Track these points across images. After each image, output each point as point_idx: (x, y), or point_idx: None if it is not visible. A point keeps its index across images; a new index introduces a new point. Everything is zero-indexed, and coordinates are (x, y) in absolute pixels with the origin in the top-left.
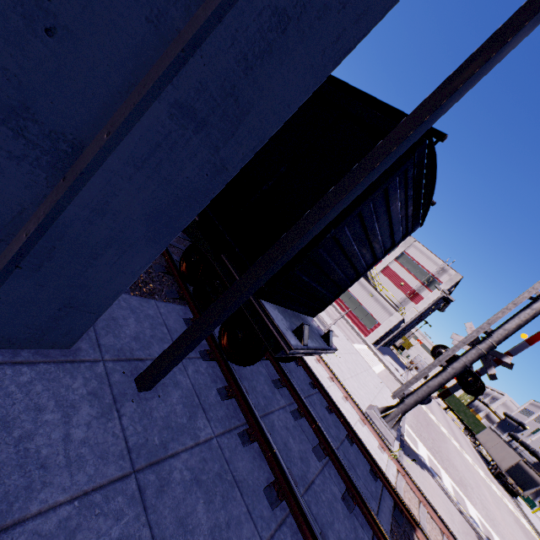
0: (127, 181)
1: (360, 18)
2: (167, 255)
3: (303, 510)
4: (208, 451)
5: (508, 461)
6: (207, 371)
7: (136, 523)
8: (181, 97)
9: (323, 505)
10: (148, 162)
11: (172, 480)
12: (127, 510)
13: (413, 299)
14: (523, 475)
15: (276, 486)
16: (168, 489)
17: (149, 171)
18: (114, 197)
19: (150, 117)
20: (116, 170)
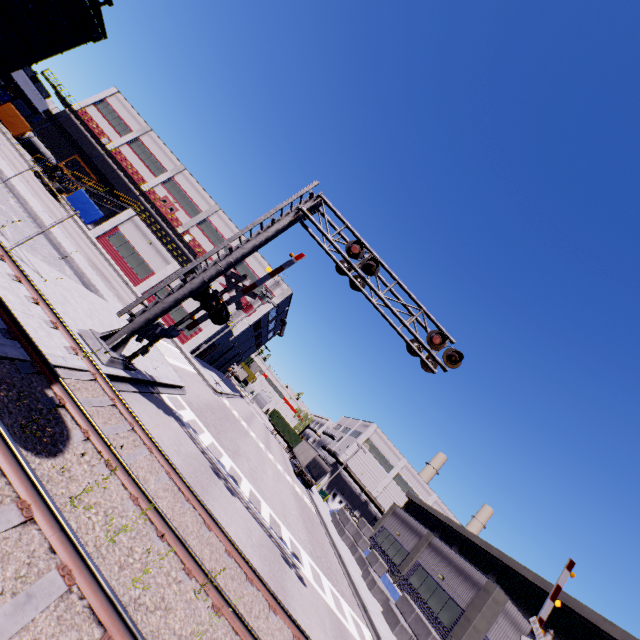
0: None
1: None
2: None
3: None
4: None
5: (309, 459)
6: None
7: None
8: None
9: None
10: None
11: None
12: None
13: (247, 311)
14: (320, 470)
15: None
16: None
17: None
18: None
19: None
20: None
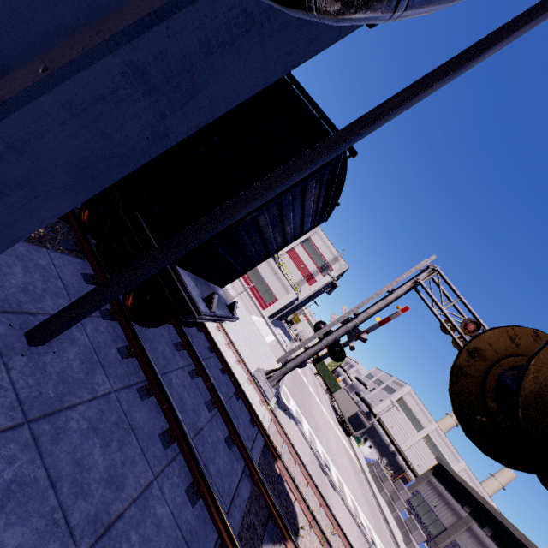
0: (59, 125)
1: (312, 42)
2: None
3: (192, 449)
4: (107, 404)
5: (350, 411)
6: (107, 330)
7: (30, 466)
8: (138, 59)
9: (208, 446)
10: (87, 111)
11: (69, 429)
12: (21, 455)
13: (309, 281)
14: (358, 421)
15: (170, 432)
16: (64, 437)
17: (86, 121)
18: (39, 137)
19: (100, 69)
20: (48, 111)
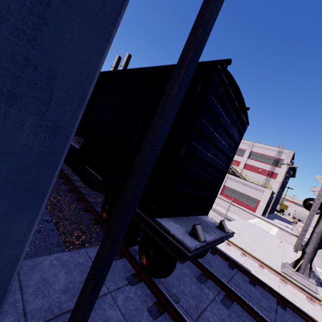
0: None
1: None
2: (93, 210)
3: None
4: None
5: None
6: (136, 294)
7: None
8: None
9: None
10: None
11: None
12: None
13: (272, 176)
14: None
15: None
16: None
17: None
18: None
19: None
20: None
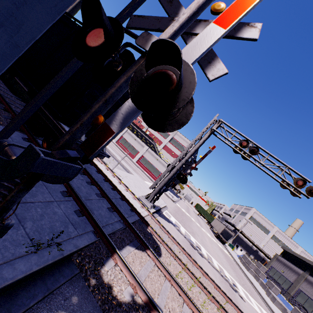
0: None
1: (63, 0)
2: (13, 112)
3: (78, 197)
4: None
5: (221, 229)
6: None
7: None
8: None
9: (95, 205)
10: None
11: None
12: None
13: None
14: (227, 234)
15: (67, 191)
16: None
17: None
18: None
19: None
20: None
